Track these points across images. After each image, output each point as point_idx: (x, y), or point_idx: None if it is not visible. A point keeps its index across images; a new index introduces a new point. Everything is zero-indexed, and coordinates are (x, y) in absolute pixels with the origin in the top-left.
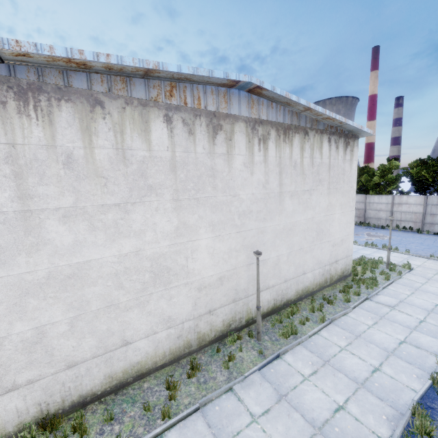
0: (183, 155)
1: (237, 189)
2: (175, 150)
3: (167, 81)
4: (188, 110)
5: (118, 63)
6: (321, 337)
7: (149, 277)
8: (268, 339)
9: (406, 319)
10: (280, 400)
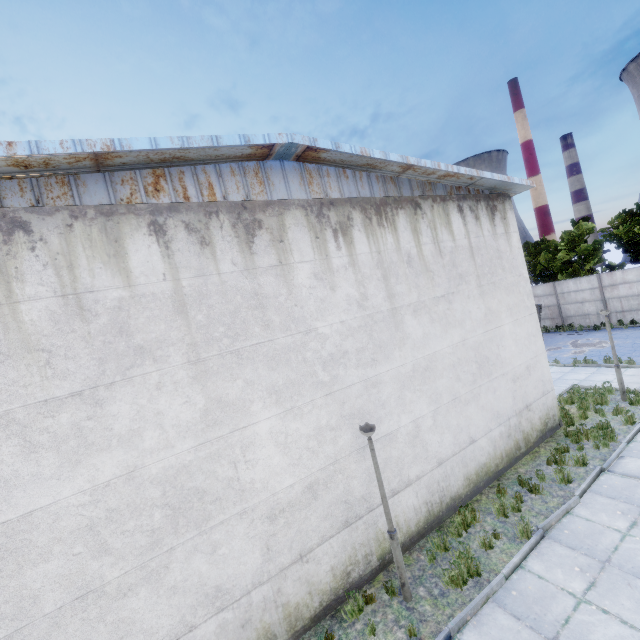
0: (197, 281)
1: (310, 319)
2: (179, 276)
3: (146, 168)
4: (193, 208)
5: (33, 154)
6: (531, 575)
7: (162, 517)
8: (426, 593)
9: None
10: None
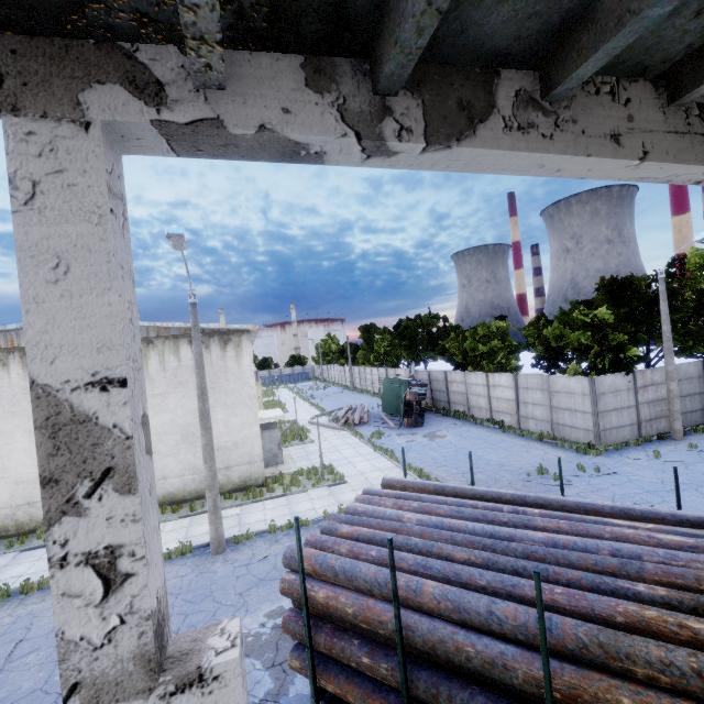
0: None
1: None
2: None
3: None
4: (3, 350)
5: None
6: None
7: None
8: None
9: (202, 529)
10: (1, 568)
